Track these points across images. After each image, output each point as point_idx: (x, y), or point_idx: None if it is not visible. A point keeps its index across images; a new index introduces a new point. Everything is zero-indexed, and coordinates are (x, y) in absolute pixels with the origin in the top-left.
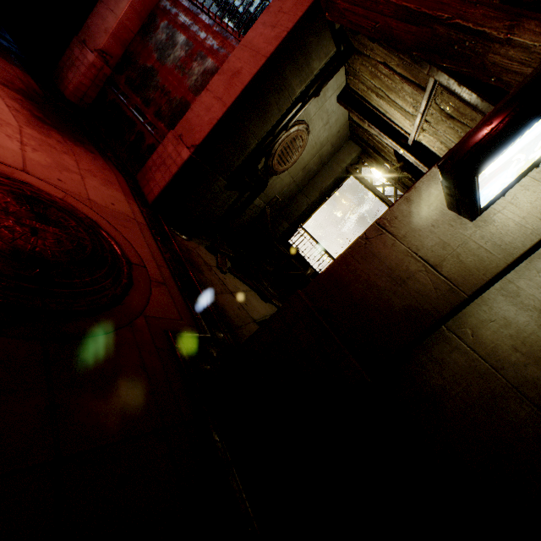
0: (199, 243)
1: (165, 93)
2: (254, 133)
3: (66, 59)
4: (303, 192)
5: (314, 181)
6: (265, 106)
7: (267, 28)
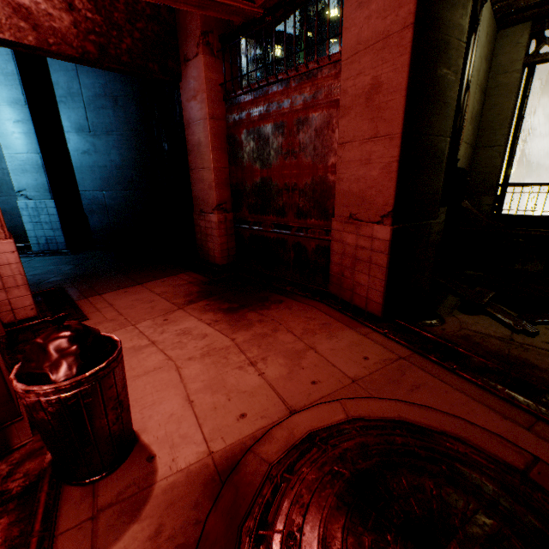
0: (449, 313)
1: (291, 190)
2: (439, 133)
3: (199, 236)
4: (479, 145)
5: (485, 121)
6: (437, 86)
7: (370, 2)
